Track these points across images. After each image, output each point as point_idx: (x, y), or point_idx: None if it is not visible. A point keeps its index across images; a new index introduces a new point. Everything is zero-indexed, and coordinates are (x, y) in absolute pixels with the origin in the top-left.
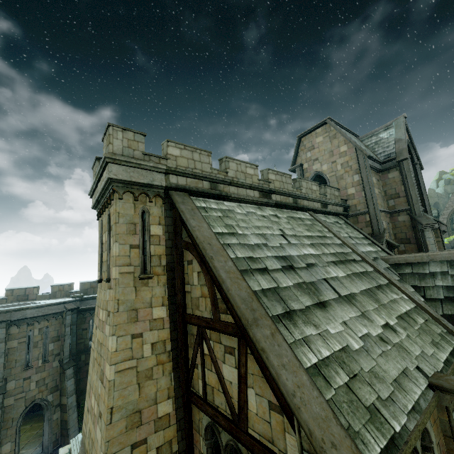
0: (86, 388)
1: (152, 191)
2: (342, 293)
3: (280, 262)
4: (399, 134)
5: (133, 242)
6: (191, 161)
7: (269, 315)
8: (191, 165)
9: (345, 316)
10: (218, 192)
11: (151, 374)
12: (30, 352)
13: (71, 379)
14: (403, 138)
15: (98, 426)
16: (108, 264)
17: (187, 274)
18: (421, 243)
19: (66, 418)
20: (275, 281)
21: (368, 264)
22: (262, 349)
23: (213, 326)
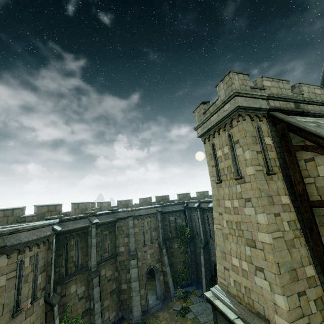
0: (172, 263)
1: (259, 114)
2: None
3: None
4: None
5: (257, 149)
6: (278, 89)
7: None
8: (279, 92)
9: None
10: (301, 110)
11: (293, 243)
12: (144, 235)
13: (165, 255)
14: None
15: (257, 277)
16: (238, 167)
17: (306, 170)
18: None
19: (167, 280)
20: None
21: None
22: None
23: None
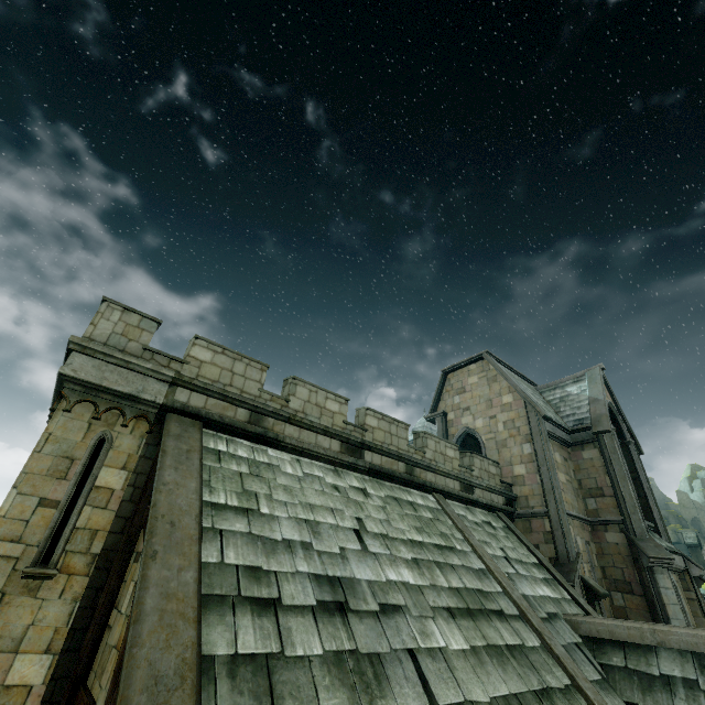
0: None
1: (134, 408)
2: (443, 697)
3: (319, 591)
4: (595, 391)
5: (49, 494)
6: (228, 373)
7: None
8: (224, 379)
9: None
10: (261, 430)
11: None
12: None
13: None
14: (601, 398)
15: None
16: None
17: (125, 584)
18: (652, 597)
19: None
20: (280, 639)
21: (531, 627)
22: None
23: None
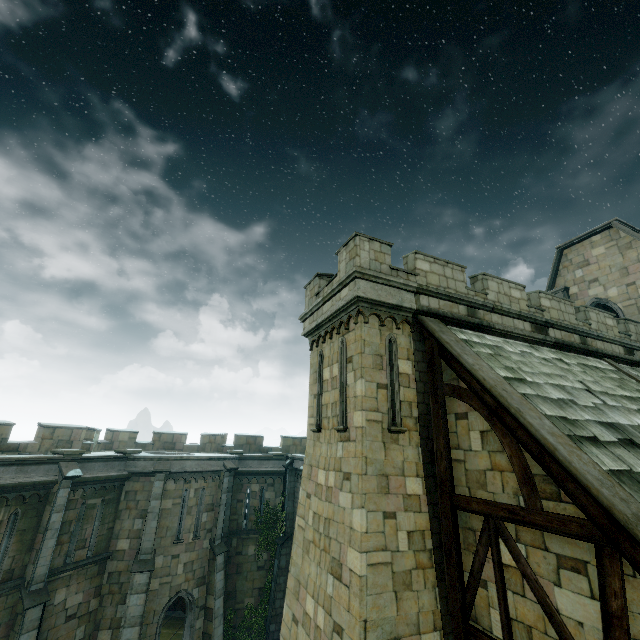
0: (234, 590)
1: (399, 315)
2: None
3: (611, 432)
4: None
5: (379, 380)
6: (443, 278)
7: None
8: (442, 283)
9: None
10: (478, 321)
11: (409, 580)
12: (182, 519)
13: (221, 571)
14: None
15: None
16: (344, 407)
17: (455, 434)
18: None
19: (210, 631)
20: (622, 461)
21: None
22: None
23: (526, 519)
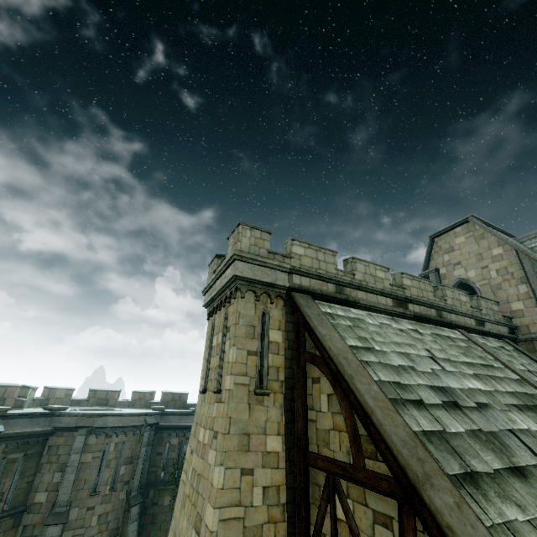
0: None
1: (273, 292)
2: None
3: (438, 395)
4: None
5: (250, 348)
6: (316, 260)
7: (444, 472)
8: (315, 265)
9: None
10: (345, 297)
11: (260, 535)
12: (101, 472)
13: (134, 521)
14: None
15: None
16: (220, 372)
17: (311, 396)
18: None
19: None
20: (439, 422)
21: None
22: (448, 526)
23: (353, 476)
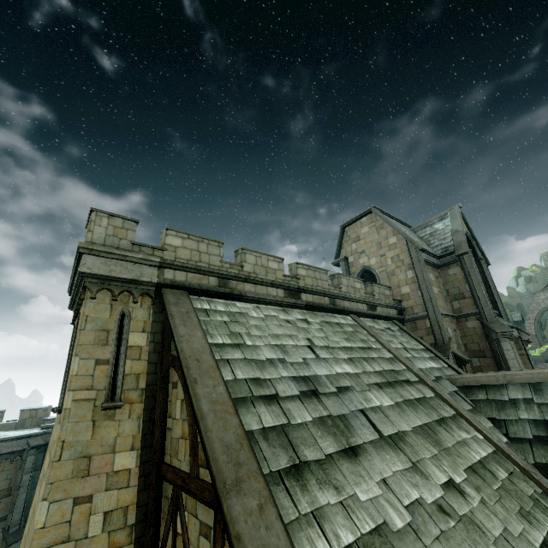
0: None
1: (138, 289)
2: (386, 431)
3: (299, 386)
4: (456, 225)
5: (100, 356)
6: (196, 252)
7: (262, 472)
8: (194, 257)
9: (385, 470)
10: (229, 290)
11: None
12: None
13: None
14: (461, 230)
15: None
16: (64, 387)
17: (170, 402)
18: (498, 357)
19: None
20: (286, 415)
21: (427, 386)
22: (236, 536)
23: (188, 487)
